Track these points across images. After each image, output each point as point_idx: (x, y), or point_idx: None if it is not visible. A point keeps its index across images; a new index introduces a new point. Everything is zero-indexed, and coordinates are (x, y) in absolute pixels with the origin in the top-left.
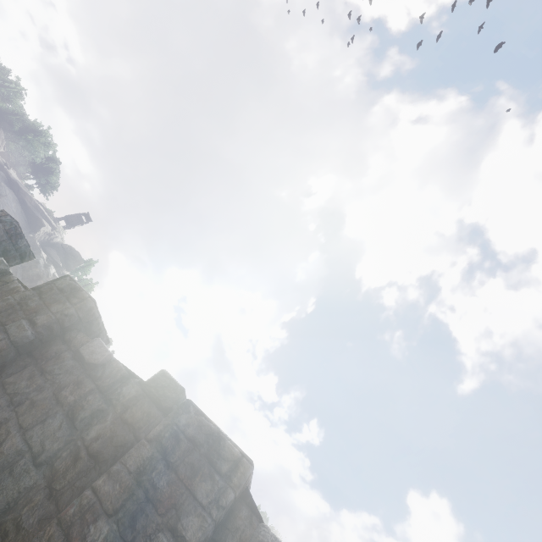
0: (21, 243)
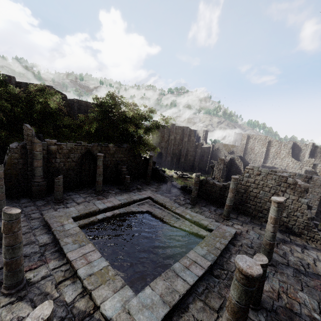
0: None
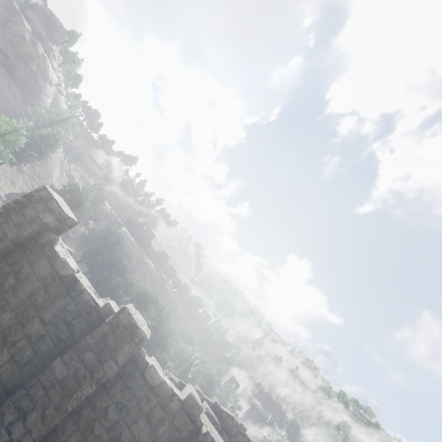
0: (68, 221)
